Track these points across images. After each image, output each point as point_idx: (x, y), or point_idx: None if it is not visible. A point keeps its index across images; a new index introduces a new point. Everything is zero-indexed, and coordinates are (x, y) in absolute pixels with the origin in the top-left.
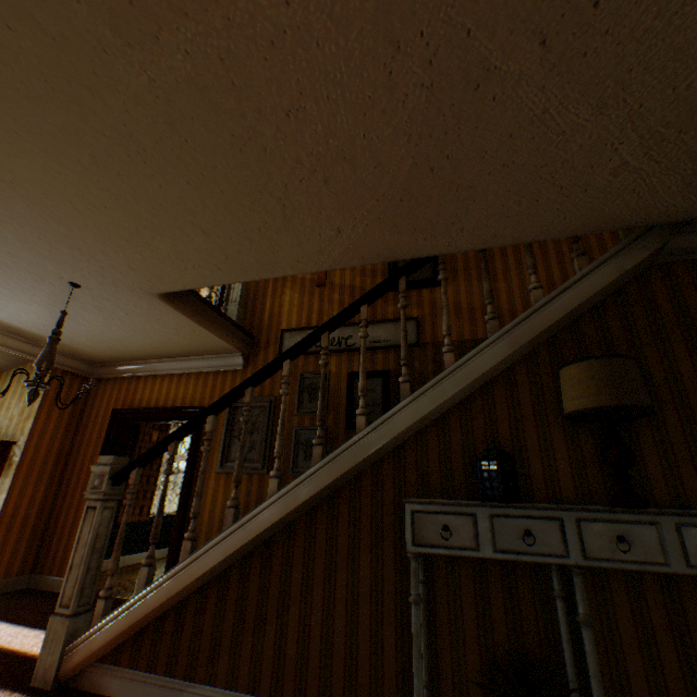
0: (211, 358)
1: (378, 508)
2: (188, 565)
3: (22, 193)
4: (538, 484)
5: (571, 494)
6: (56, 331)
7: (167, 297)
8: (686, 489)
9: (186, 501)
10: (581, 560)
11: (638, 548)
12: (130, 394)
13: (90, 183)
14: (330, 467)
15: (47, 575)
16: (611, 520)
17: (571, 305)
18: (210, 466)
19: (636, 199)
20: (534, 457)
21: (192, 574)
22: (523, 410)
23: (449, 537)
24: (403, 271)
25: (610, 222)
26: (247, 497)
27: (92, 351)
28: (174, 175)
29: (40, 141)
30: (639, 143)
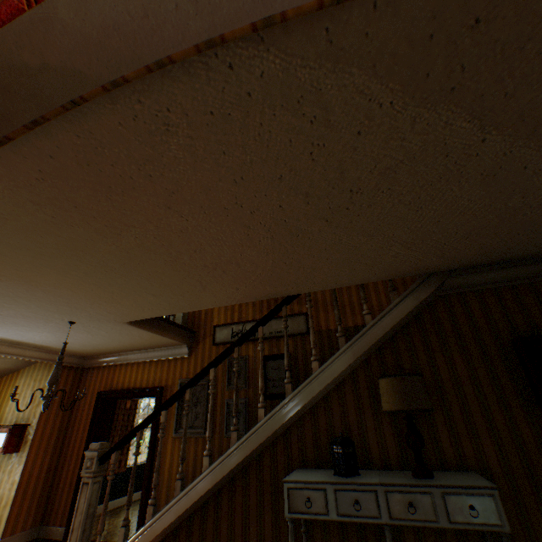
0: (166, 349)
1: (275, 476)
2: (152, 525)
3: (42, 288)
4: (375, 455)
5: (396, 462)
6: (60, 357)
7: (133, 322)
8: (466, 456)
9: (152, 461)
10: (388, 519)
11: (421, 510)
12: (109, 379)
13: (83, 282)
14: (242, 447)
15: (52, 526)
16: (405, 491)
17: (388, 326)
18: (168, 432)
19: (415, 264)
20: (372, 435)
21: (154, 531)
22: (363, 401)
23: (310, 506)
24: (284, 302)
25: (405, 273)
26: (195, 455)
27: (82, 351)
28: (133, 276)
29: (55, 269)
30: (402, 245)
